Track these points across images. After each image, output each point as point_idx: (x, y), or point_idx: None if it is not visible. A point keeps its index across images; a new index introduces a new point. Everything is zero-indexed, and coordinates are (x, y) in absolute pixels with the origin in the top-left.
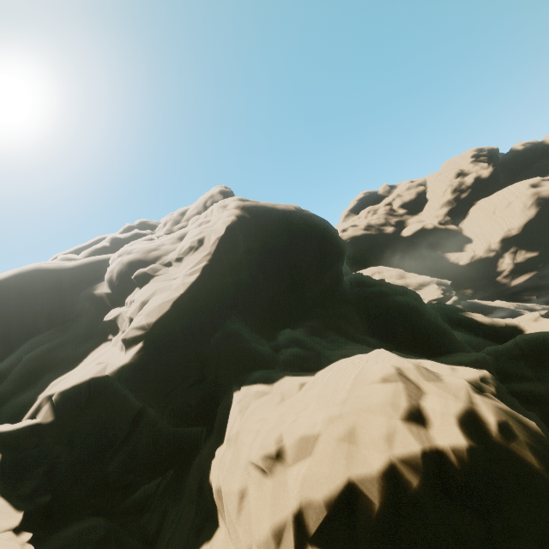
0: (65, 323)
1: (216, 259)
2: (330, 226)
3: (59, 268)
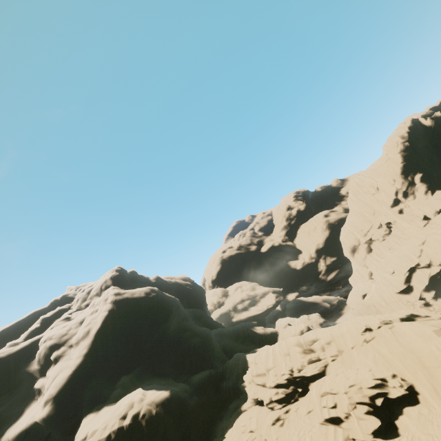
0: (11, 390)
1: (93, 343)
2: (164, 300)
3: (8, 354)
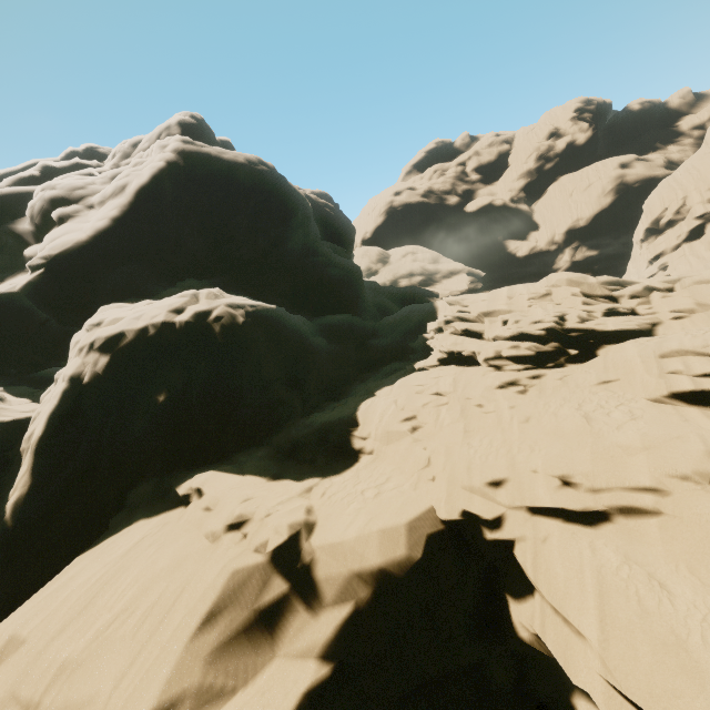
0: None
1: (132, 206)
2: (284, 186)
3: None
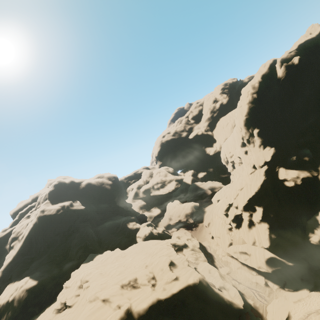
0: (3, 253)
1: (23, 244)
2: (67, 215)
3: (0, 237)
